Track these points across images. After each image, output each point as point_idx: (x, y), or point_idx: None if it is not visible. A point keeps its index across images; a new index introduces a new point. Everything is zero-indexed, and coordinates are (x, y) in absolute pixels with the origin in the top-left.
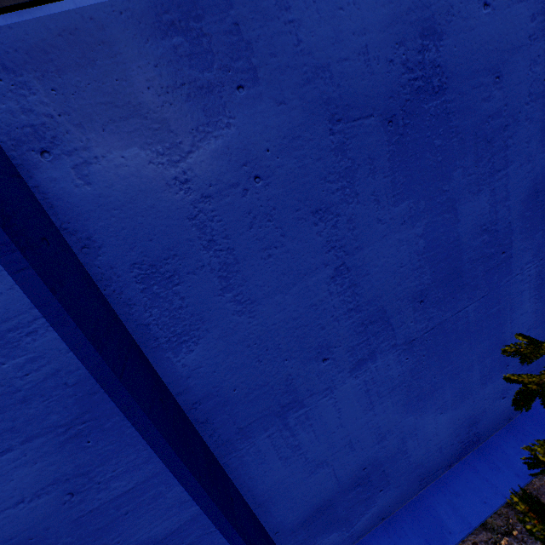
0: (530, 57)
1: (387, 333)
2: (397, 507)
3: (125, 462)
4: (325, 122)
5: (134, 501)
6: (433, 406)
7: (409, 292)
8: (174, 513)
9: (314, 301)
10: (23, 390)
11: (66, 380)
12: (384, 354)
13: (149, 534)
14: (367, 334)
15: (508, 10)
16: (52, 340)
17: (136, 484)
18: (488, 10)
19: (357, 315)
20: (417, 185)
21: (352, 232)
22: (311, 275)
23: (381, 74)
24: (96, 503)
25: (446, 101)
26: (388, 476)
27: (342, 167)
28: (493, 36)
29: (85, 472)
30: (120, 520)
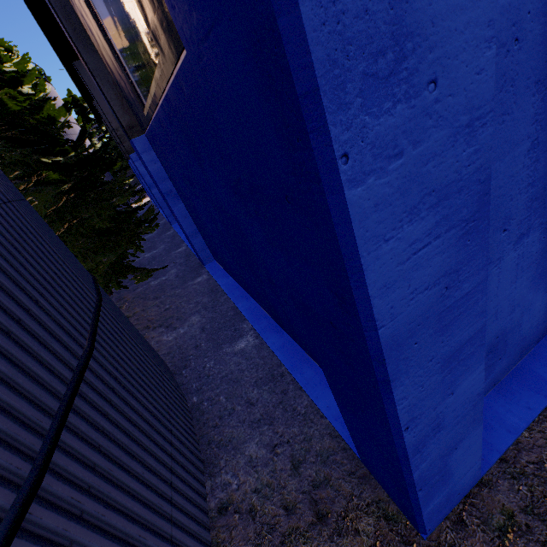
0: None
1: (541, 211)
2: (503, 375)
3: (474, 266)
4: None
5: (465, 305)
6: (544, 285)
7: None
8: (475, 321)
9: (513, 172)
10: (462, 180)
11: (480, 177)
12: (534, 231)
13: (460, 338)
14: (531, 210)
15: None
16: (488, 135)
17: (472, 288)
18: None
19: (530, 190)
20: None
21: None
22: (518, 146)
23: None
24: (452, 301)
25: None
26: (506, 346)
27: None
28: None
29: (458, 269)
30: (454, 321)
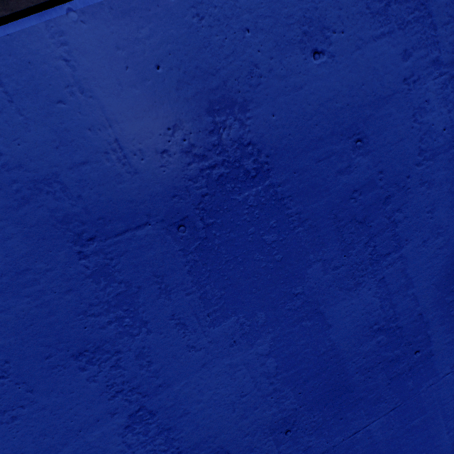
0: (413, 104)
1: None
2: None
3: None
4: (68, 244)
5: None
6: None
7: (263, 423)
8: None
9: None
10: None
11: None
12: None
13: None
14: None
15: (359, 52)
16: None
17: None
18: (322, 59)
19: None
20: (247, 294)
21: (149, 367)
22: (90, 429)
23: (152, 170)
24: None
25: (274, 184)
26: None
27: (112, 293)
28: (339, 89)
29: None
30: None
